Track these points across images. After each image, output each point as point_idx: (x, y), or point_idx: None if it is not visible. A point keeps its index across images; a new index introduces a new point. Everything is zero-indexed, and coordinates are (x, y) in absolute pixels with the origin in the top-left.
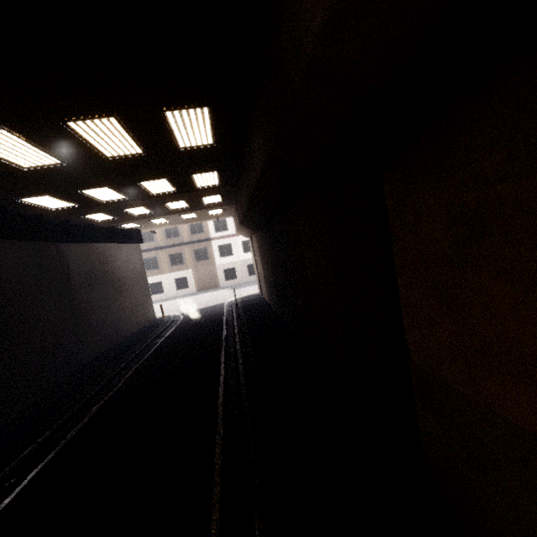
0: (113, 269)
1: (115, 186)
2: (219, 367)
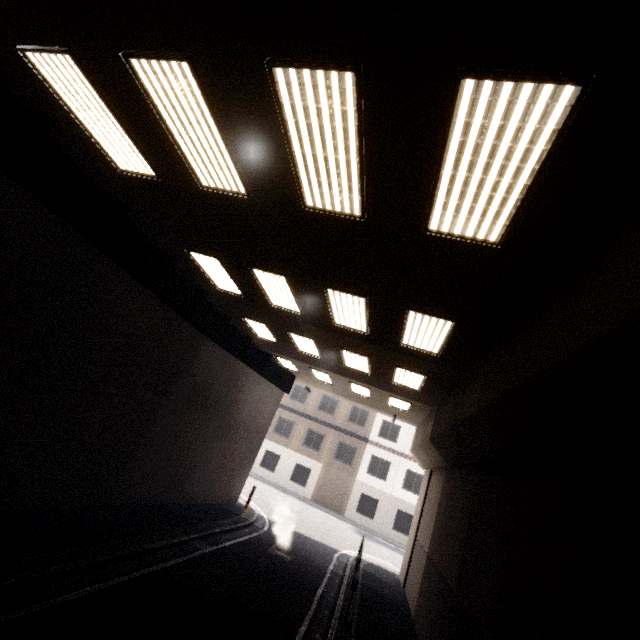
0: (234, 401)
1: (295, 282)
2: None
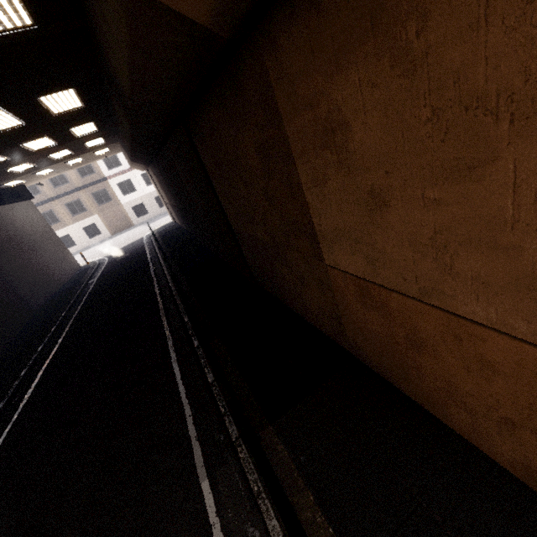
0: (17, 231)
1: None
2: (151, 278)
